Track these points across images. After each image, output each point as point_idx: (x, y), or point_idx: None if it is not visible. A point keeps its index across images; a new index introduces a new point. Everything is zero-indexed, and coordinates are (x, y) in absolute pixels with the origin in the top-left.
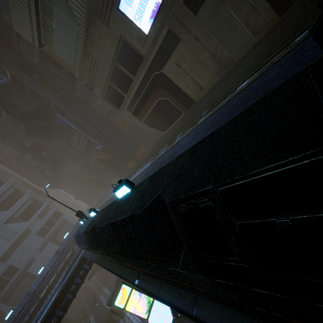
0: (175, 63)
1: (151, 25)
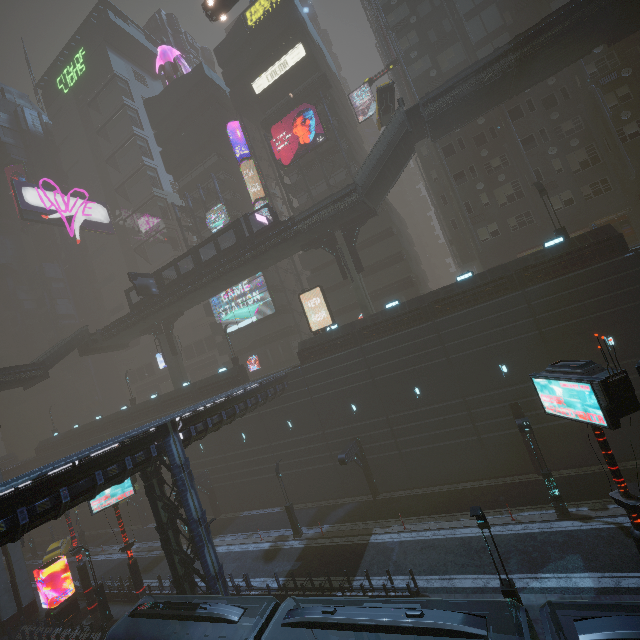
0: (166, 386)
1: (163, 368)
